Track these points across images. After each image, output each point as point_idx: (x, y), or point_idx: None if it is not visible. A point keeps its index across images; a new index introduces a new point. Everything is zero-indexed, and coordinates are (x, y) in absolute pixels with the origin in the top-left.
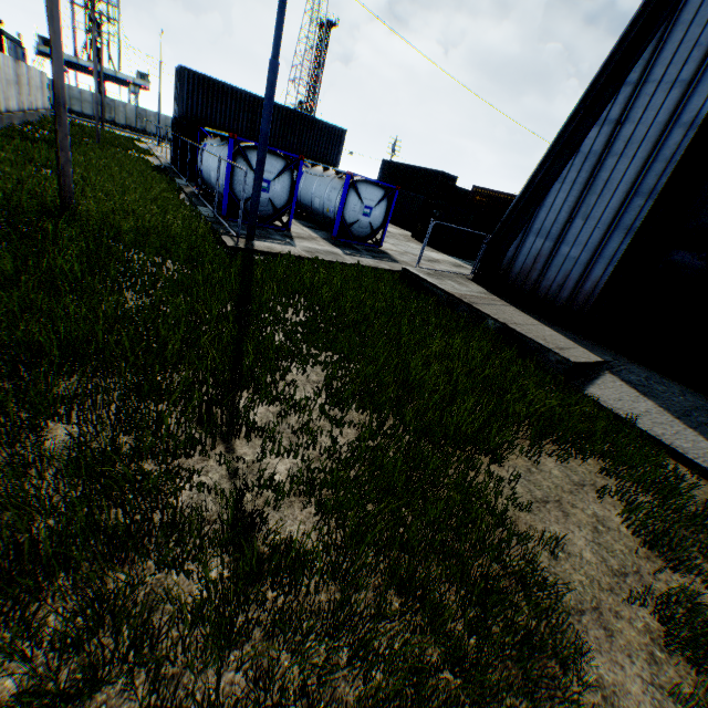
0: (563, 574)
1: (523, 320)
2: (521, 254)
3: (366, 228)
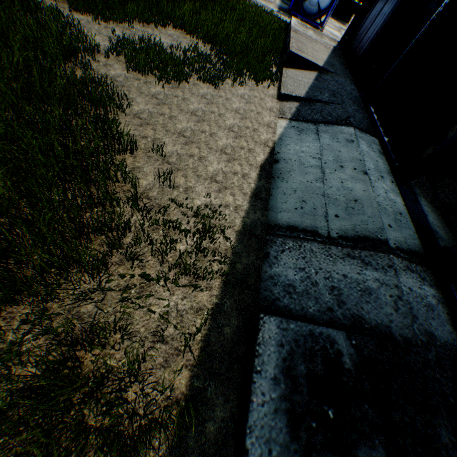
0: (141, 33)
1: (315, 49)
2: (368, 19)
3: (315, 7)
